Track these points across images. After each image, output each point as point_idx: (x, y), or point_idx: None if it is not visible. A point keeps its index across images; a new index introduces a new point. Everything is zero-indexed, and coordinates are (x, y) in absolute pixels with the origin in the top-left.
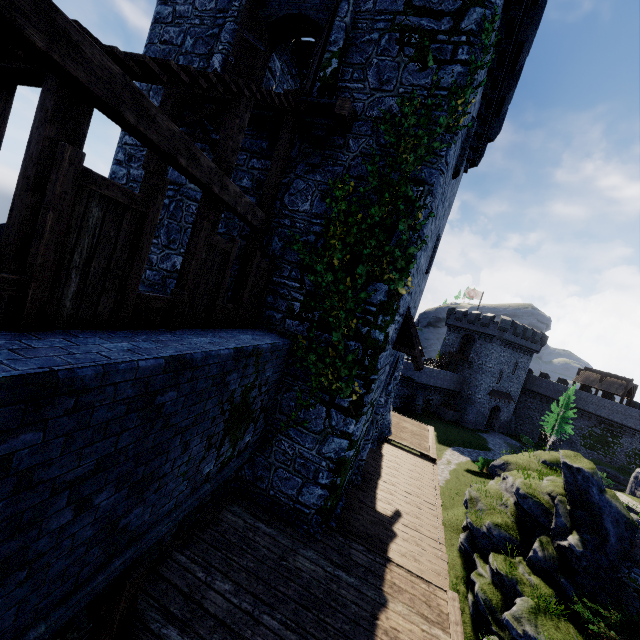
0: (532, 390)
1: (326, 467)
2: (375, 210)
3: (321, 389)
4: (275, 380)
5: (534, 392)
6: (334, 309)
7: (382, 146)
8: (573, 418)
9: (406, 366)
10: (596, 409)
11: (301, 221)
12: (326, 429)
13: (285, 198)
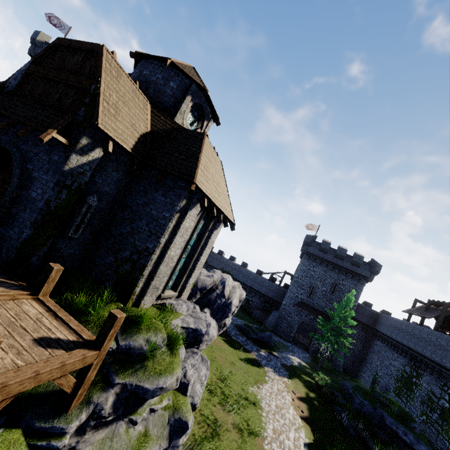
0: (377, 329)
1: None
2: None
3: None
4: None
5: (378, 331)
6: None
7: None
8: (395, 357)
9: (226, 262)
10: (408, 339)
11: None
12: None
13: None
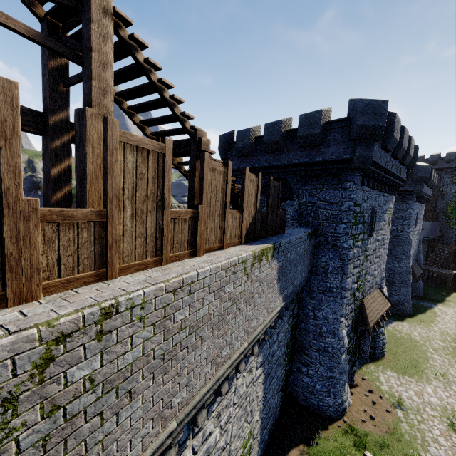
0: None
1: (454, 236)
2: (453, 204)
3: (450, 227)
4: (443, 227)
5: None
6: (450, 217)
7: (453, 196)
8: None
9: None
10: None
11: (441, 207)
12: (453, 232)
13: (438, 205)
